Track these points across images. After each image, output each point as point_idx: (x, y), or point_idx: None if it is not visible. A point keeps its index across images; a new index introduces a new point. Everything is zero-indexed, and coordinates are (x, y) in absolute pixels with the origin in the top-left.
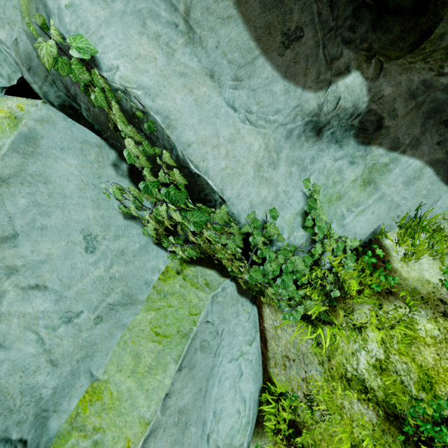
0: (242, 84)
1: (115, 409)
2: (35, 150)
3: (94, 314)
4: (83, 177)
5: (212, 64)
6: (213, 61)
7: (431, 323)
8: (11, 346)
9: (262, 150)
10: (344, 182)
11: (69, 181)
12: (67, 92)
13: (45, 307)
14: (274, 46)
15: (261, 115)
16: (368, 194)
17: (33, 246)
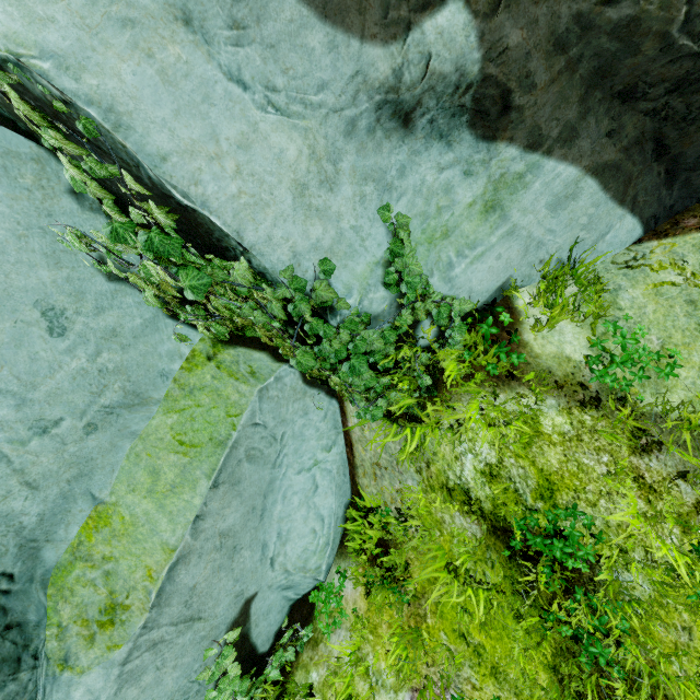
0: (248, 35)
1: (129, 536)
2: None
3: (83, 421)
4: (19, 216)
5: None
6: None
7: (563, 415)
8: None
9: (304, 158)
10: (455, 207)
11: None
12: None
13: (1, 416)
14: None
15: (295, 95)
16: (491, 228)
17: None
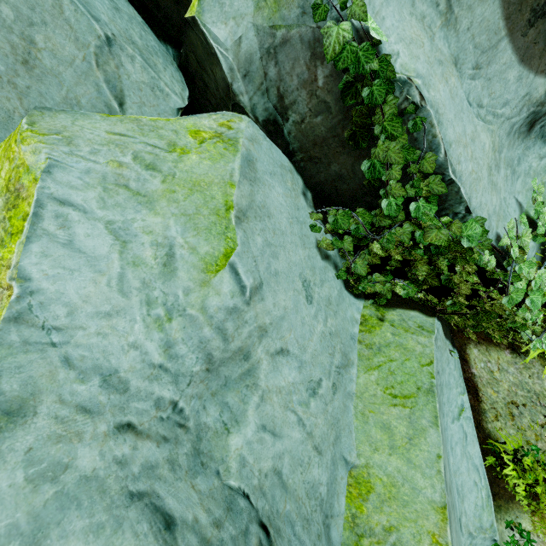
0: (480, 73)
1: (395, 499)
2: (255, 175)
3: (330, 381)
4: (288, 209)
5: (458, 50)
6: (460, 47)
7: None
8: (282, 434)
9: (490, 150)
10: None
11: (281, 214)
12: (277, 103)
13: (292, 378)
14: (519, 25)
15: (490, 109)
16: None
17: (273, 297)
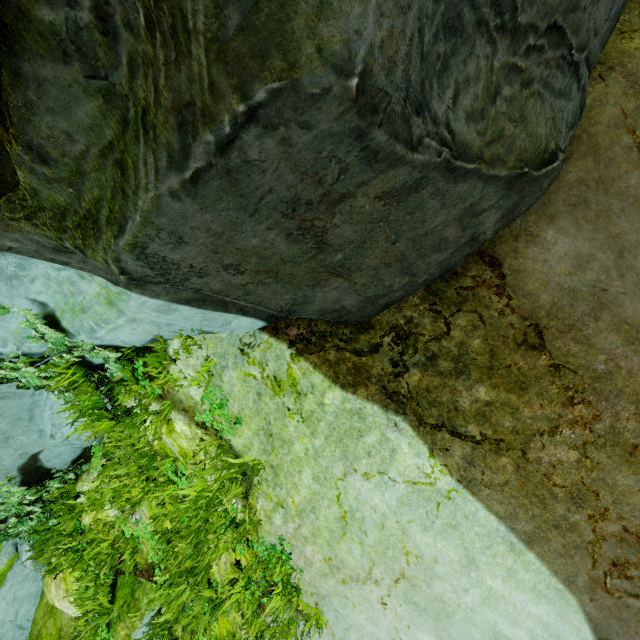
0: None
1: None
2: None
3: None
4: None
5: None
6: None
7: (187, 426)
8: None
9: None
10: (85, 294)
11: None
12: None
13: None
14: None
15: None
16: (116, 315)
17: None
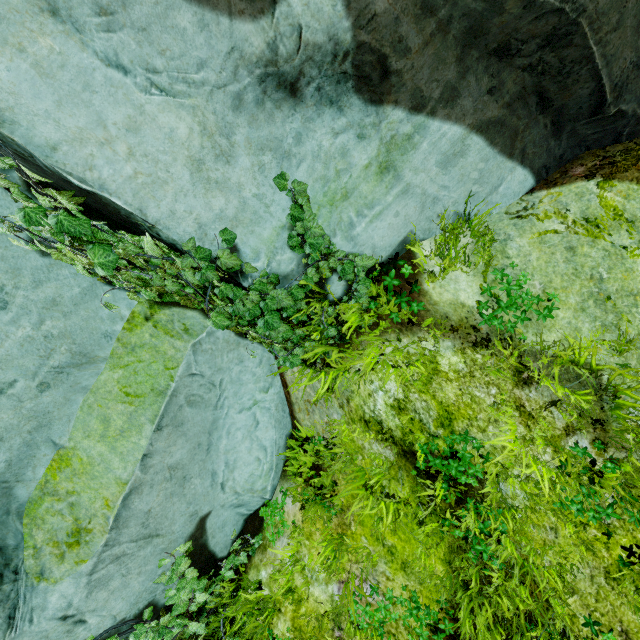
0: (118, 20)
1: (87, 474)
2: None
3: (35, 381)
4: None
5: None
6: None
7: (457, 355)
8: None
9: (196, 135)
10: (353, 170)
11: None
12: None
13: None
14: None
15: (176, 75)
16: (387, 188)
17: None
